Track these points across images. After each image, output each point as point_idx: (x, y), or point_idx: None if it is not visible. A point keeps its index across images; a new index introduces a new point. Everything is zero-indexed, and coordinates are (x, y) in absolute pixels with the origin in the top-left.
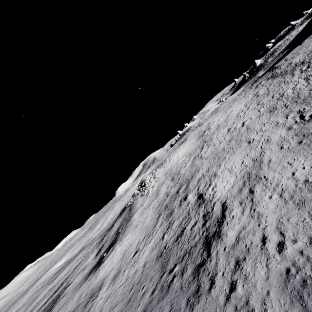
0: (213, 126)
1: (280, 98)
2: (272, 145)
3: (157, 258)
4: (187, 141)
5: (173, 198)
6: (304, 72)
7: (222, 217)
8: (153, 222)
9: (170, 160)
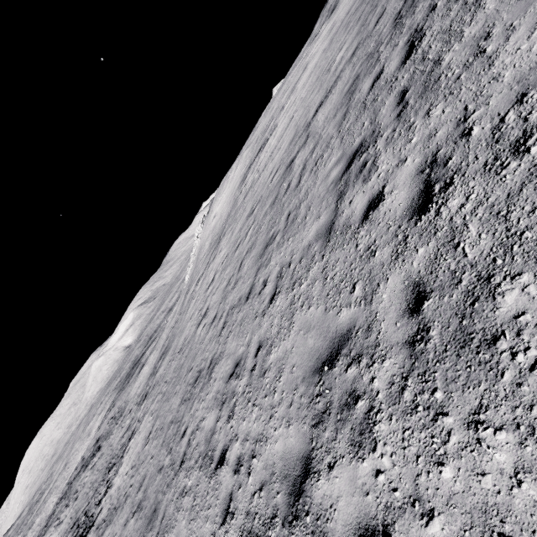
0: (258, 162)
1: (208, 371)
2: (112, 529)
3: (108, 465)
4: (243, 156)
5: (156, 366)
6: (282, 342)
7: (88, 531)
8: (147, 379)
9: (211, 214)
